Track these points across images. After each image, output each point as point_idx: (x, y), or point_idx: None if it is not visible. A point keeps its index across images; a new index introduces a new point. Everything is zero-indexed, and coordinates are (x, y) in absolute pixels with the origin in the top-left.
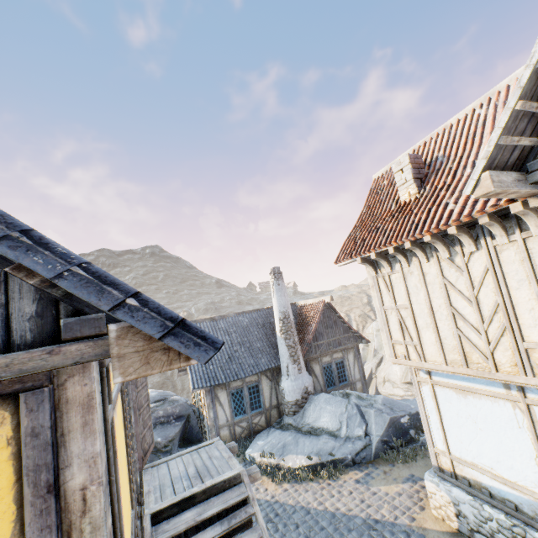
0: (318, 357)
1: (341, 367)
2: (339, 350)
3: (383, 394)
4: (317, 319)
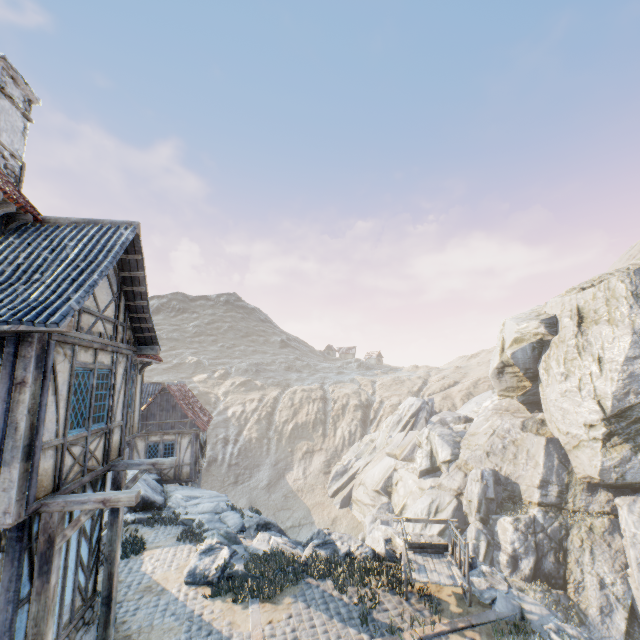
0: (145, 435)
1: (171, 449)
2: (172, 432)
3: (352, 498)
4: (149, 401)
